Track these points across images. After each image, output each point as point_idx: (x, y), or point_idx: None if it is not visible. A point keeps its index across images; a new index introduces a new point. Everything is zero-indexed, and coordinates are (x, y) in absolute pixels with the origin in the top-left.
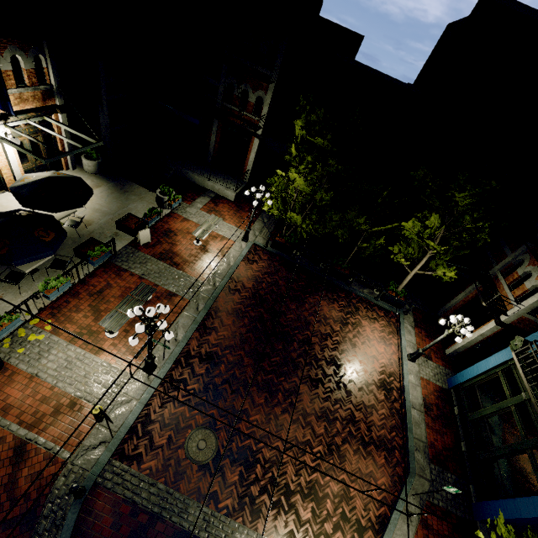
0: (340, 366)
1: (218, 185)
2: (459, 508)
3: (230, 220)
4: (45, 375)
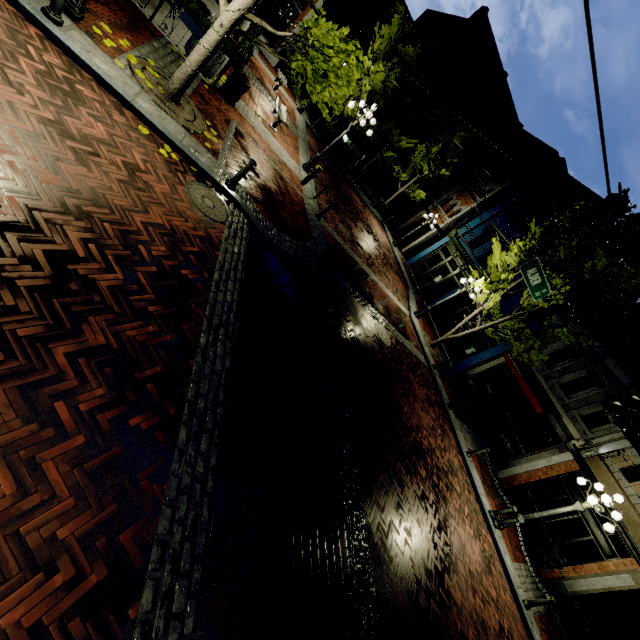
0: (372, 231)
1: (264, 39)
2: (423, 305)
3: (282, 86)
4: (259, 132)
